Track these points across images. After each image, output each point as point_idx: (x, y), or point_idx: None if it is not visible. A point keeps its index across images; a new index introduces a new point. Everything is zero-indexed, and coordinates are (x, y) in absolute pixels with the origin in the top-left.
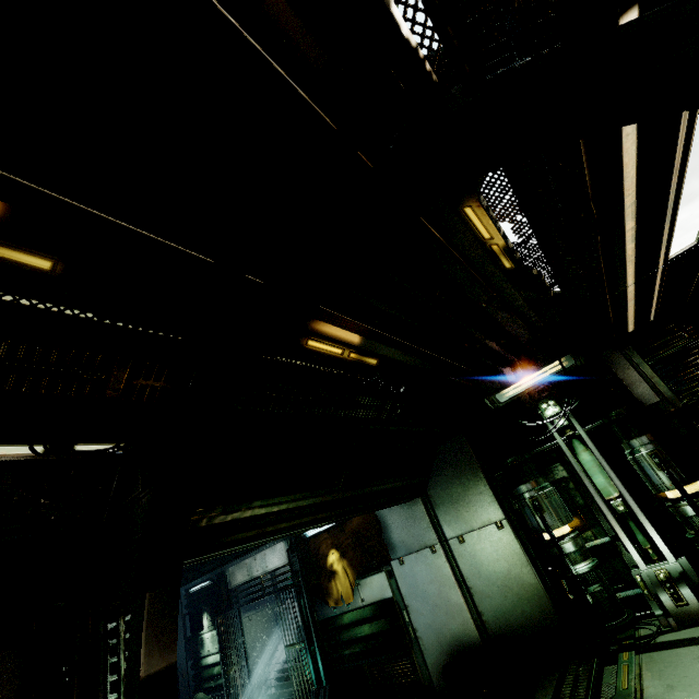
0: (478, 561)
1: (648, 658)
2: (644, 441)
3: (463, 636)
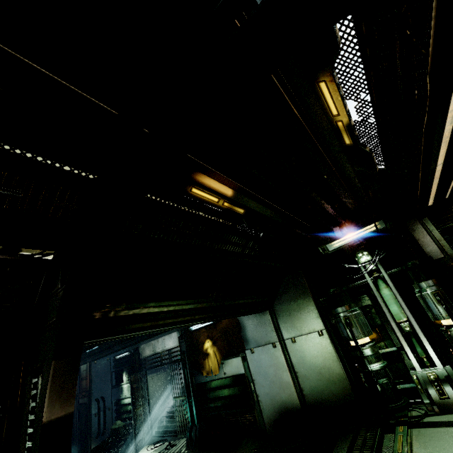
0: (304, 356)
1: (417, 432)
2: (430, 284)
3: (289, 402)
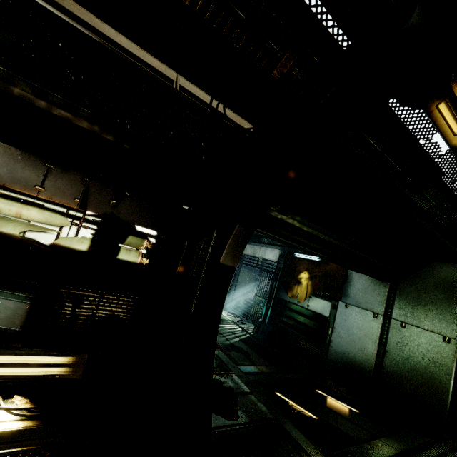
0: (406, 344)
1: None
2: None
3: (361, 366)
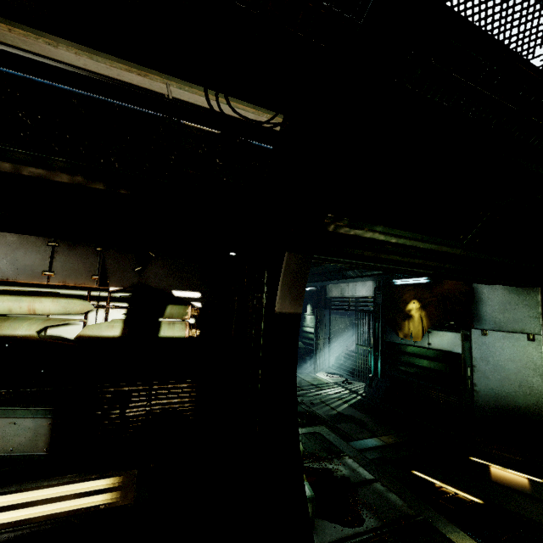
0: None
1: None
2: None
3: (528, 412)
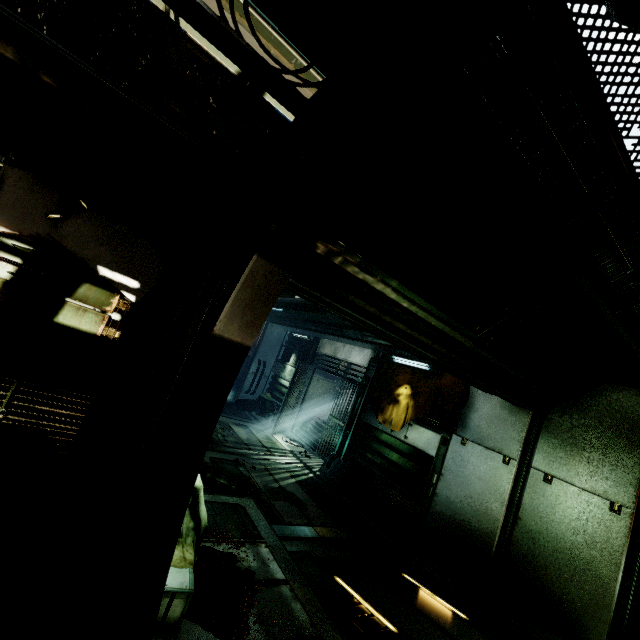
0: (551, 510)
1: None
2: None
3: (477, 538)
